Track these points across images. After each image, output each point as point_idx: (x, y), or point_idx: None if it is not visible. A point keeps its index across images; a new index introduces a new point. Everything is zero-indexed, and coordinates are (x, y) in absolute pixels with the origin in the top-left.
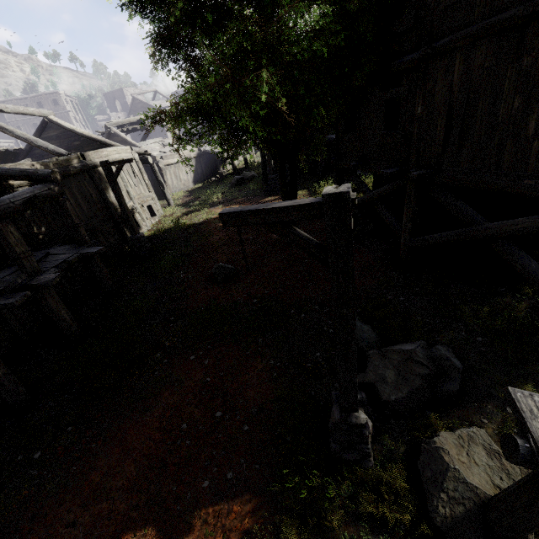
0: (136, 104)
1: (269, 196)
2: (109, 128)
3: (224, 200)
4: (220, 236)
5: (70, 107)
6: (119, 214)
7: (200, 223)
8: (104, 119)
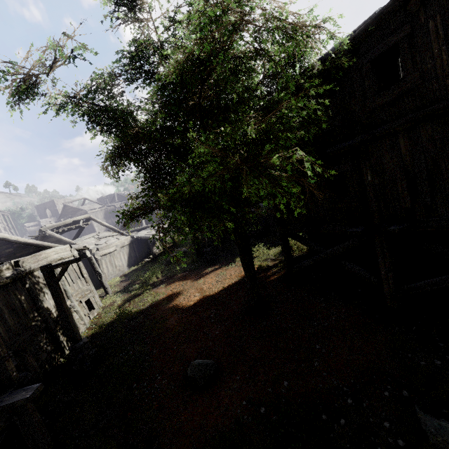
0: (67, 210)
1: (209, 267)
2: (44, 231)
3: (165, 278)
4: (175, 319)
5: (1, 219)
6: (54, 319)
7: (147, 308)
8: (33, 225)
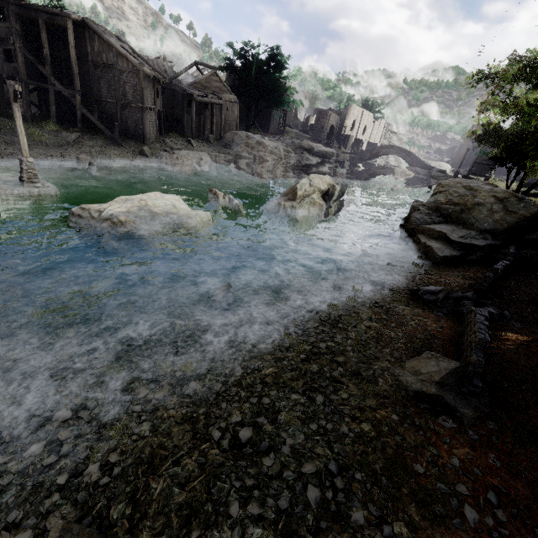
0: None
1: None
2: None
3: None
4: None
5: None
6: None
7: None
8: None
